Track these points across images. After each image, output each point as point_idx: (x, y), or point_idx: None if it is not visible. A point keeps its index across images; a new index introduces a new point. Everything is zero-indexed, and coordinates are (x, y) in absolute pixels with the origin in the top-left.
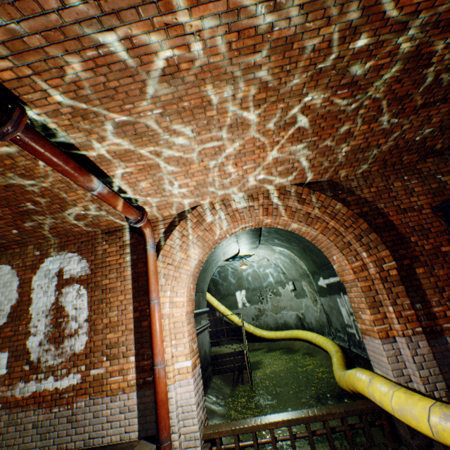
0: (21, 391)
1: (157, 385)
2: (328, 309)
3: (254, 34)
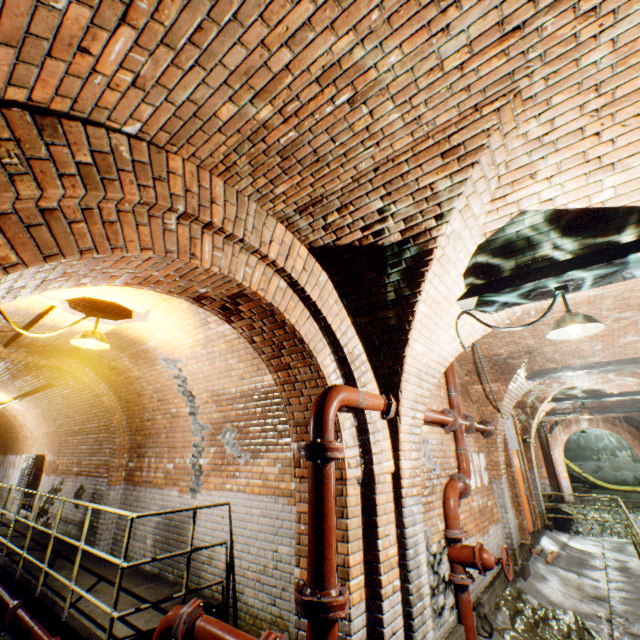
0: None
1: (556, 477)
2: None
3: None
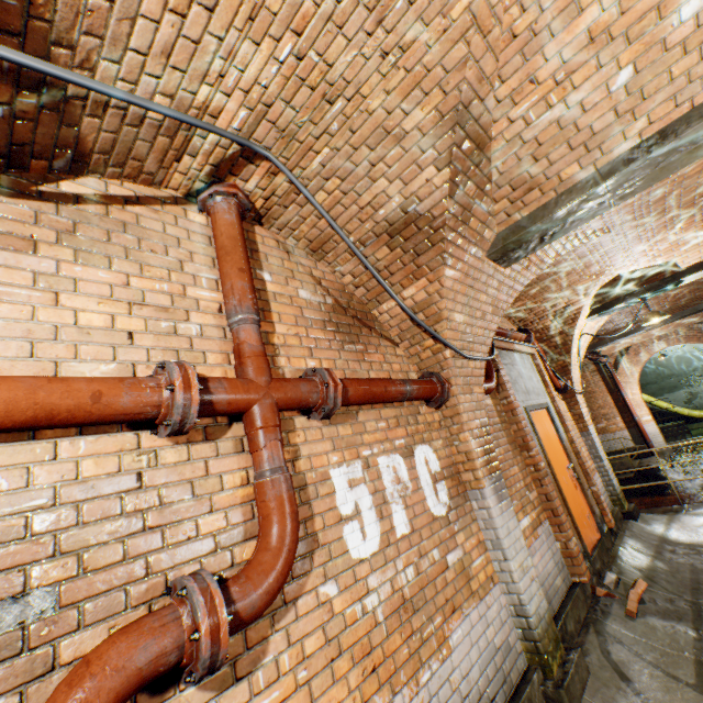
0: None
1: (637, 425)
2: None
3: None
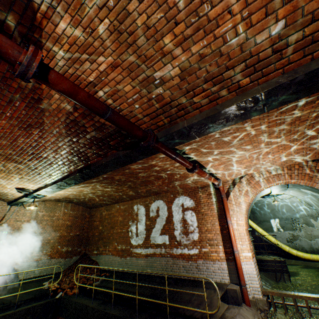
0: (175, 252)
1: (236, 260)
2: None
3: (275, 126)
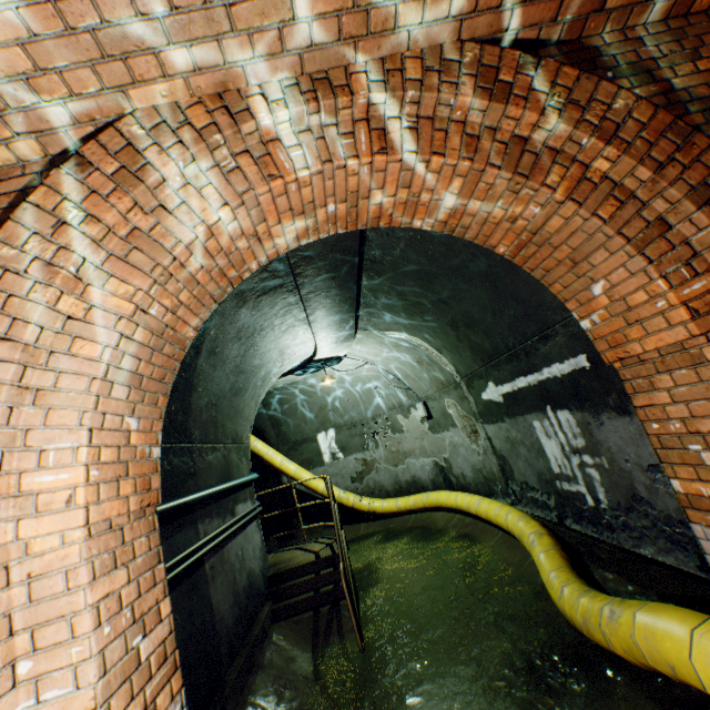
0: None
1: None
2: (506, 447)
3: None
